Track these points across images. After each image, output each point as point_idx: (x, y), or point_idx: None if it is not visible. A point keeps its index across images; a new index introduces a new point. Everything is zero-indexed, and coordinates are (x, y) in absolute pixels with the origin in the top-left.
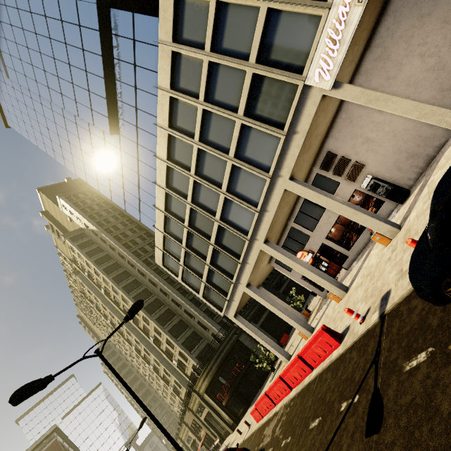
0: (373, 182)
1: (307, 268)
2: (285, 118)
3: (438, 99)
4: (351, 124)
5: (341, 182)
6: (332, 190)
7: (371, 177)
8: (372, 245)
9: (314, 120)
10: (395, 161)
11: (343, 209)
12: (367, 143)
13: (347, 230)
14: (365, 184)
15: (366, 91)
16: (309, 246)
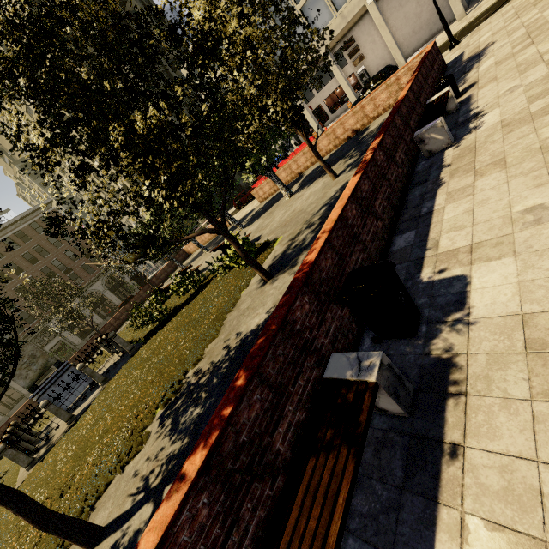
0: (363, 72)
1: (310, 113)
2: (342, 3)
3: (410, 36)
4: (371, 23)
5: (349, 63)
6: (342, 67)
7: (364, 68)
8: (345, 113)
9: (354, 16)
10: (378, 64)
11: (343, 82)
12: (373, 43)
13: (334, 105)
14: (359, 72)
15: (380, 18)
16: (311, 104)
